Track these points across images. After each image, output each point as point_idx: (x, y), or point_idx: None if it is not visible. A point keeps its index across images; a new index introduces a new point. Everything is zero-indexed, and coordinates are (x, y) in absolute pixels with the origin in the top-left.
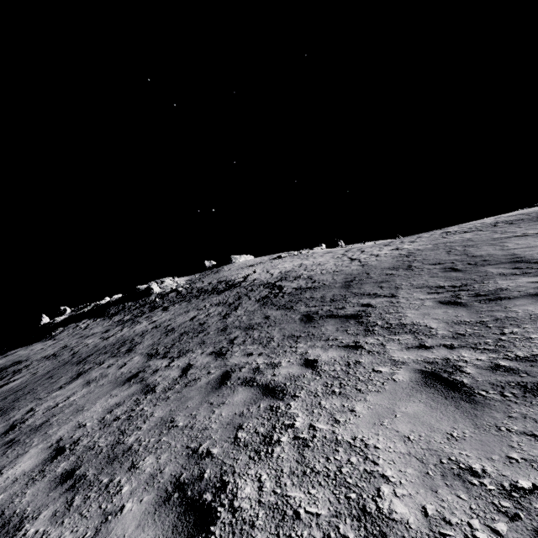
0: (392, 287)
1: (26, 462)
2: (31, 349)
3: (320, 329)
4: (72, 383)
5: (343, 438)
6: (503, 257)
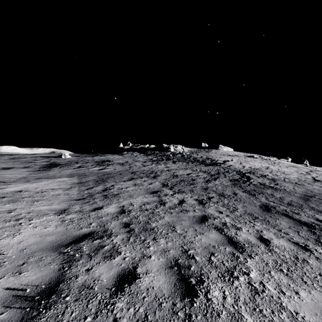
0: None
1: (111, 209)
2: (114, 156)
3: (275, 220)
4: (129, 181)
5: (287, 306)
6: None
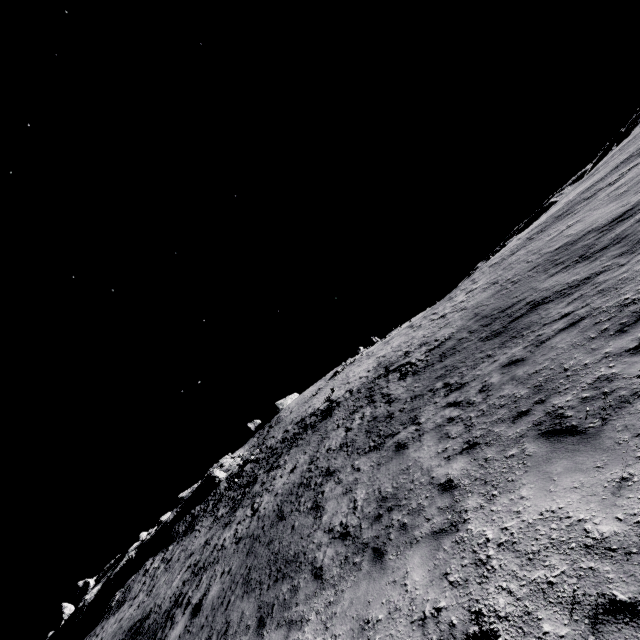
0: (525, 291)
1: (453, 466)
2: (114, 623)
3: (521, 325)
4: (326, 507)
5: None
6: (581, 236)
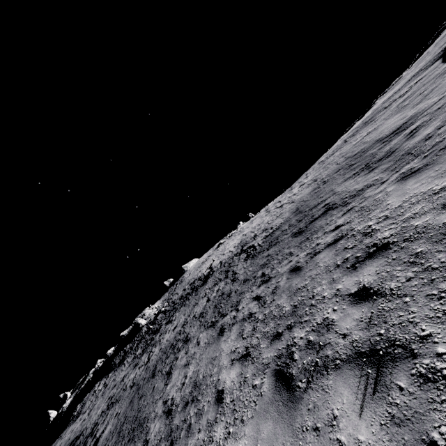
0: (328, 192)
1: (230, 374)
2: (69, 432)
3: (315, 227)
4: (172, 376)
5: (398, 205)
6: (371, 144)
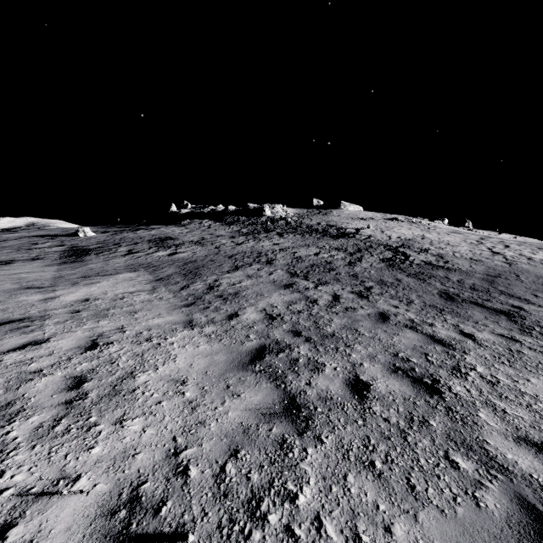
0: None
1: (252, 314)
2: (172, 230)
3: (466, 311)
4: (236, 272)
5: (526, 392)
6: None
